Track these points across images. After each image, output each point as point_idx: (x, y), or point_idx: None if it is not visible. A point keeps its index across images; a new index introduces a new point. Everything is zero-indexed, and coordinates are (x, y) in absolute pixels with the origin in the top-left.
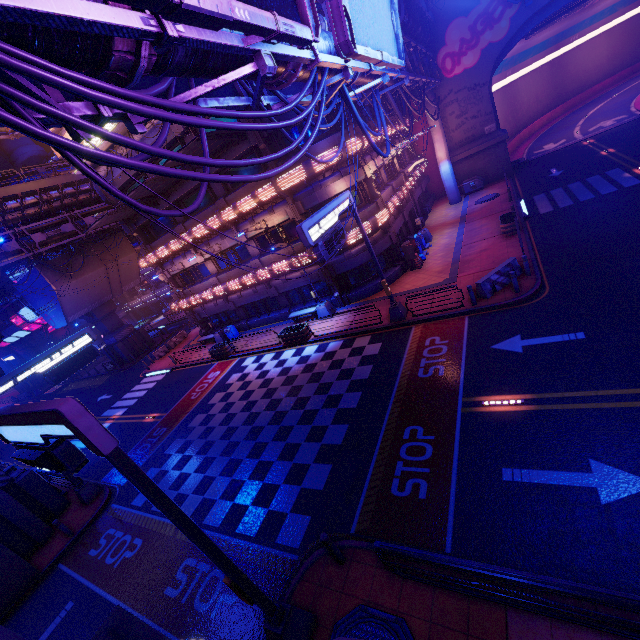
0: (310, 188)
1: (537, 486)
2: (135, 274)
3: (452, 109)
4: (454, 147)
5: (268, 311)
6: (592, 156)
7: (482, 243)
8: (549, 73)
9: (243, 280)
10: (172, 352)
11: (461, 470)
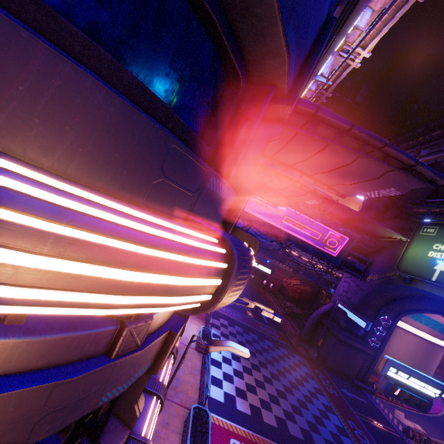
0: None
1: (267, 320)
2: None
3: None
4: None
5: None
6: None
7: None
8: None
9: None
10: None
11: (268, 326)
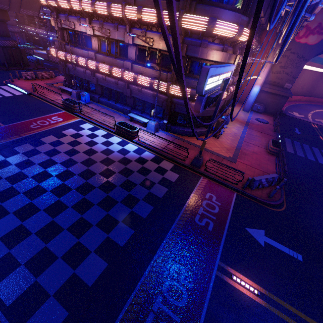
0: (199, 41)
1: None
2: (36, 6)
3: (282, 60)
4: (266, 81)
5: (117, 100)
6: (316, 135)
7: (255, 147)
8: (316, 78)
9: (112, 70)
10: (37, 81)
11: None
